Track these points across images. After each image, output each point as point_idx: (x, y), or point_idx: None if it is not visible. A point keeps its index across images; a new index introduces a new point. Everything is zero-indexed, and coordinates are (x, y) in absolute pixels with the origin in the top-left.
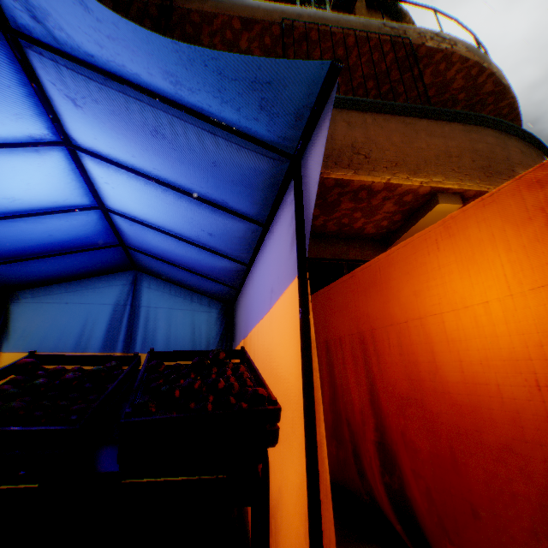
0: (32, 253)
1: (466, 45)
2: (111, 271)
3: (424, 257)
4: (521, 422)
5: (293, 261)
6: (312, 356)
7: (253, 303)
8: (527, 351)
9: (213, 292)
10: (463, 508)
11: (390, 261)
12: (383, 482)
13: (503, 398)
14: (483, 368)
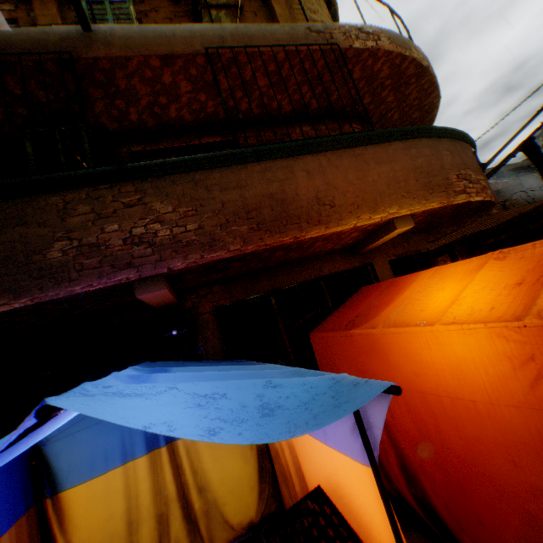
0: None
1: (388, 35)
2: None
3: (418, 350)
4: (505, 480)
5: (357, 448)
6: None
7: None
8: (506, 442)
9: None
10: (472, 517)
11: (386, 340)
12: (410, 493)
13: (492, 463)
14: (476, 442)
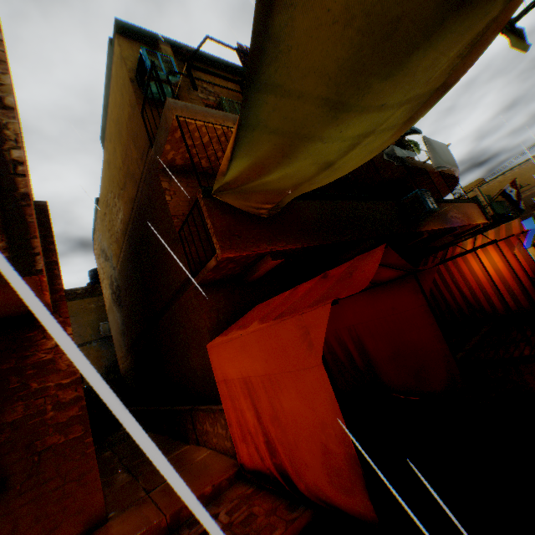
0: None
1: None
2: None
3: None
4: None
5: None
6: None
7: None
8: None
9: None
10: None
11: None
12: None
13: None
14: None
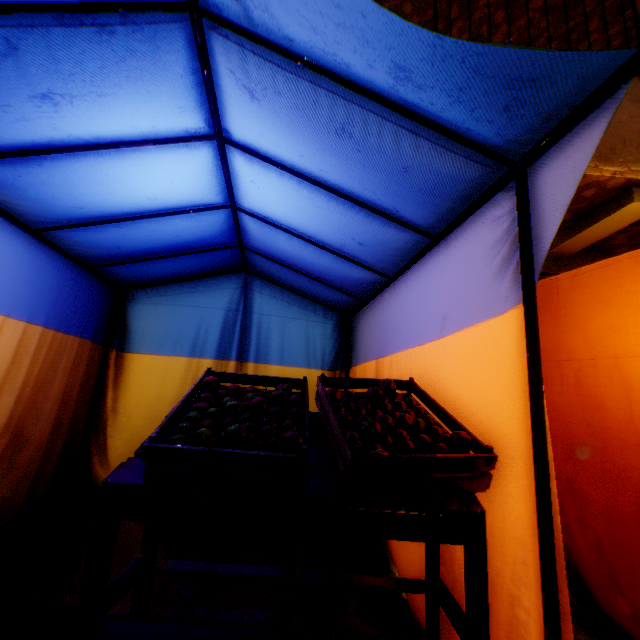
0: (155, 254)
1: None
2: (221, 272)
3: (633, 284)
4: None
5: (498, 293)
6: (543, 409)
7: (397, 323)
8: None
9: (333, 302)
10: None
11: (574, 283)
12: None
13: None
14: None
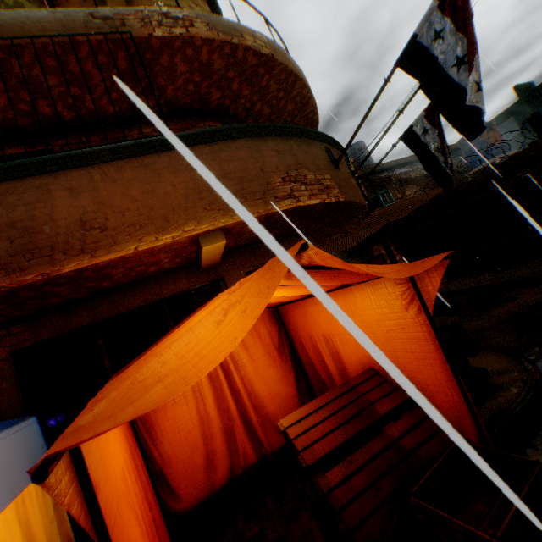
0: None
1: (207, 20)
2: None
3: None
4: None
5: None
6: None
7: None
8: None
9: None
10: None
11: None
12: None
13: None
14: None
